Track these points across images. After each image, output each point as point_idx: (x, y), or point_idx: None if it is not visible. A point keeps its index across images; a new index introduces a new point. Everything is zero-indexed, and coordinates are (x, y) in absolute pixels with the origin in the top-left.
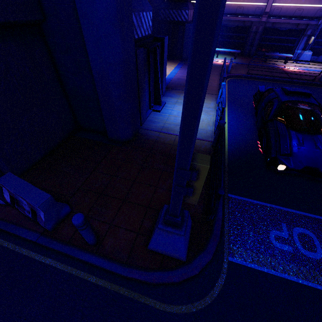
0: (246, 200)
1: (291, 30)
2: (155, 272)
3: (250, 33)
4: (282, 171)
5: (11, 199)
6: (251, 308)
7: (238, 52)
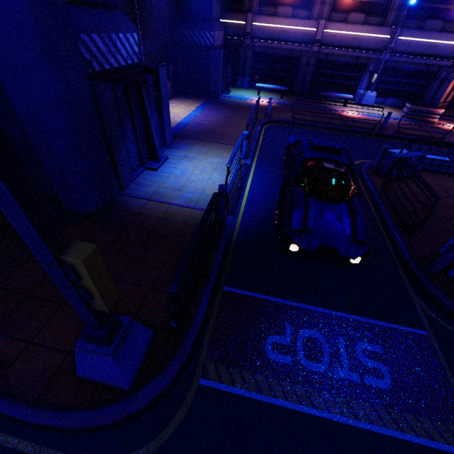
0: (246, 294)
1: (351, 65)
2: (77, 412)
3: (301, 66)
4: (298, 252)
5: None
6: (212, 453)
7: (285, 90)
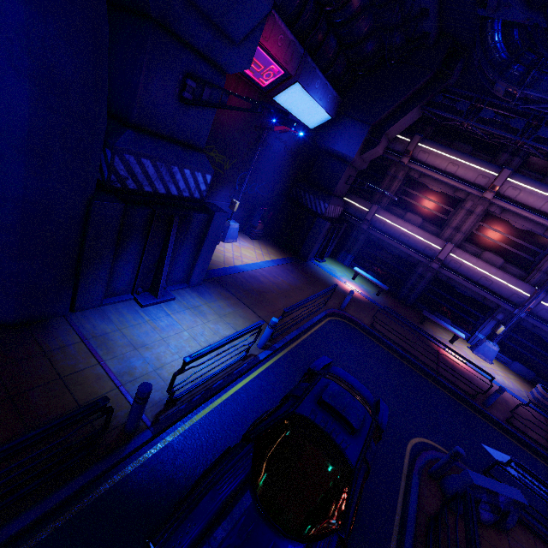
0: None
1: (474, 300)
2: None
3: (414, 274)
4: None
5: None
6: None
7: (384, 289)
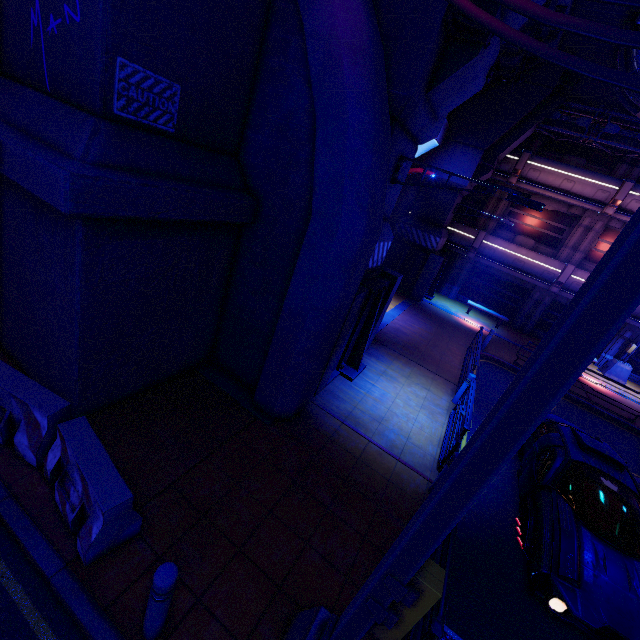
0: None
1: None
2: None
3: (529, 300)
4: (557, 611)
5: (55, 466)
6: None
7: (505, 320)
